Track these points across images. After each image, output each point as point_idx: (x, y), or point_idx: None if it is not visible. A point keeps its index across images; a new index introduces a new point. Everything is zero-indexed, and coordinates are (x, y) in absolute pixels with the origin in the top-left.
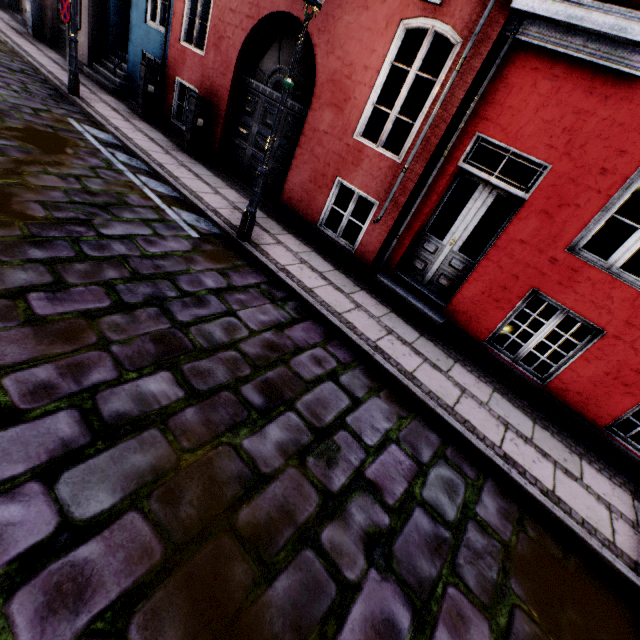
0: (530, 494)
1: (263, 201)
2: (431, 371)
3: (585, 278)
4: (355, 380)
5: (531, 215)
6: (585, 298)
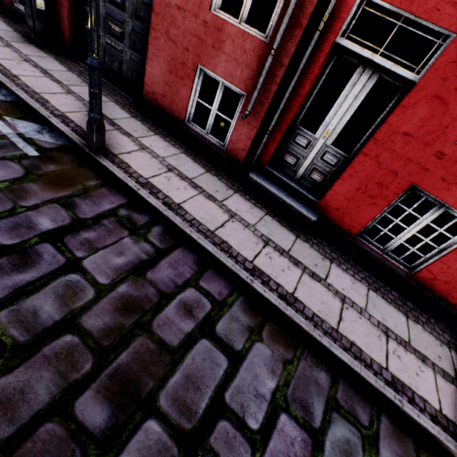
0: (423, 427)
1: (127, 97)
2: (311, 284)
3: None
4: (233, 324)
5: (420, 102)
6: None
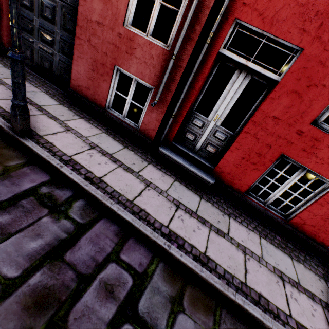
0: None
1: (56, 89)
2: (218, 240)
3: (325, 146)
4: (155, 297)
5: (283, 95)
6: (324, 161)
